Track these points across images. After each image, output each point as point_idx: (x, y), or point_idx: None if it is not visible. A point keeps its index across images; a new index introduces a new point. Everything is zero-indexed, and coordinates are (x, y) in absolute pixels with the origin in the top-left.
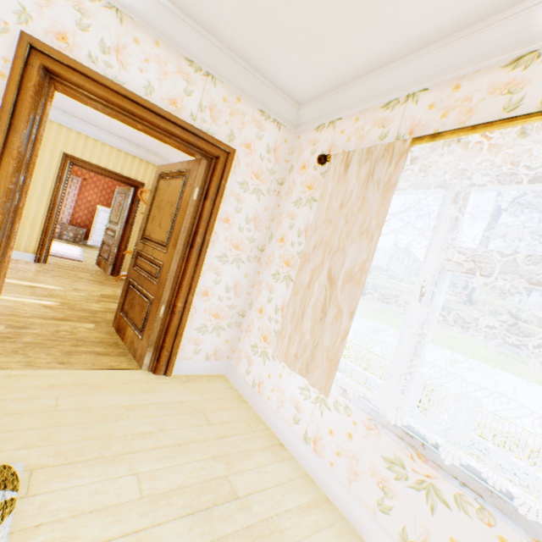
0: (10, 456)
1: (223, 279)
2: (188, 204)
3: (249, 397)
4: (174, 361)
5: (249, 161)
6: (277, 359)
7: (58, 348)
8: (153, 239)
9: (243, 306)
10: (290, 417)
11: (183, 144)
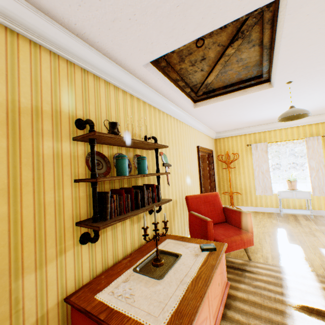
0: None
1: None
2: None
3: None
4: None
5: None
6: None
7: None
8: None
9: None
10: None
11: None
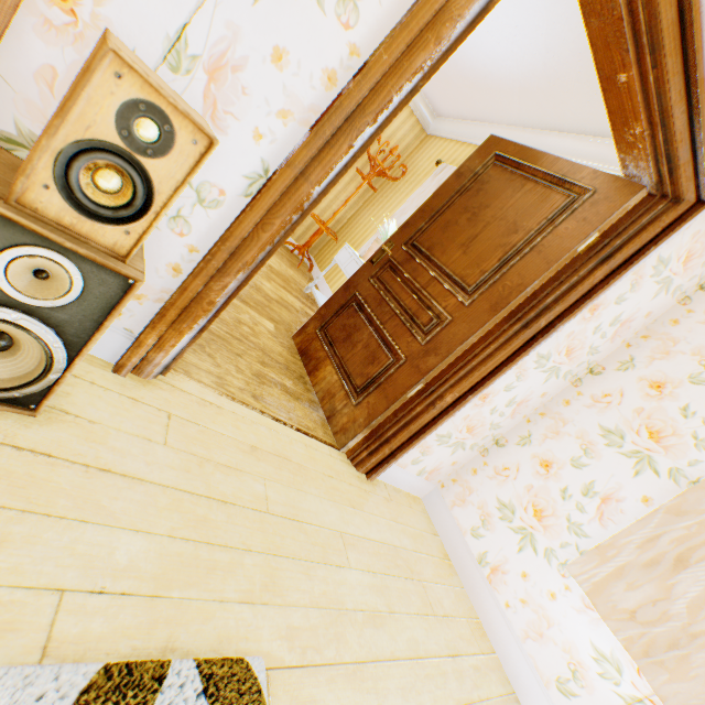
0: (235, 621)
1: (518, 387)
2: (564, 253)
3: (464, 571)
4: (390, 465)
5: (703, 228)
6: (555, 565)
7: (246, 360)
8: (438, 261)
9: (506, 430)
10: (549, 671)
11: (653, 147)
